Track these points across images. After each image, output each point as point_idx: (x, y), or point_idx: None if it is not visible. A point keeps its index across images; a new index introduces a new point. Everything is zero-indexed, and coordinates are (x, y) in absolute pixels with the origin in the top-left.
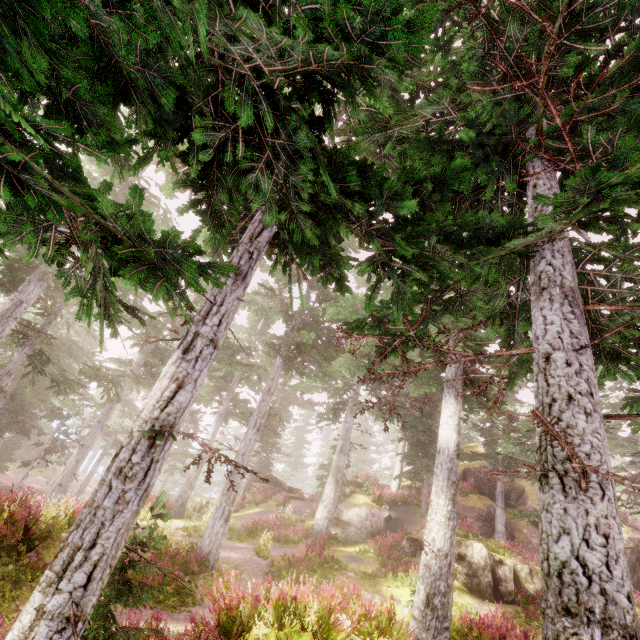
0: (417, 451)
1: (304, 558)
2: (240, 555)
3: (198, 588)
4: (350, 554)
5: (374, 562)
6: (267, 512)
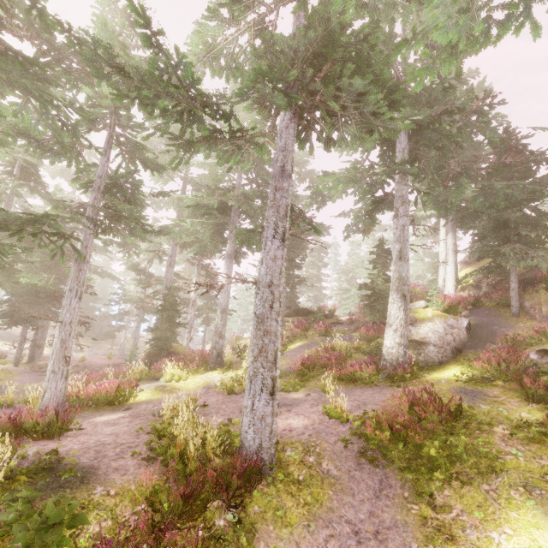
0: (492, 240)
1: (408, 415)
2: (304, 420)
3: (256, 526)
4: (455, 385)
5: (505, 394)
6: (311, 345)
